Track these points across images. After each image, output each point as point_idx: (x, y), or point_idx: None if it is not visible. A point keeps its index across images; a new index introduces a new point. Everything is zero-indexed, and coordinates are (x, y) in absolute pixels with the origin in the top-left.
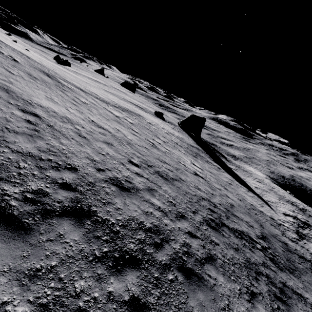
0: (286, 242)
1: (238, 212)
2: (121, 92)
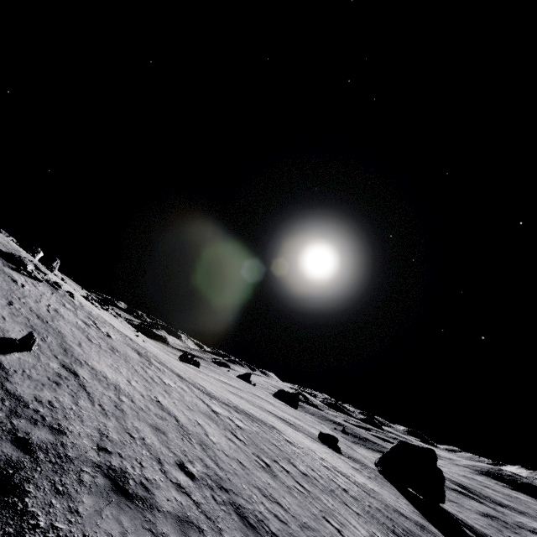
0: None
1: None
2: (264, 400)
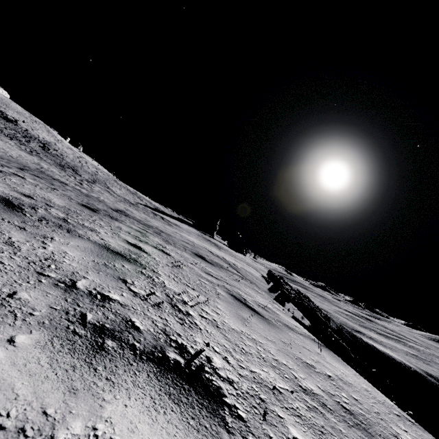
0: (81, 173)
1: (69, 159)
2: None
